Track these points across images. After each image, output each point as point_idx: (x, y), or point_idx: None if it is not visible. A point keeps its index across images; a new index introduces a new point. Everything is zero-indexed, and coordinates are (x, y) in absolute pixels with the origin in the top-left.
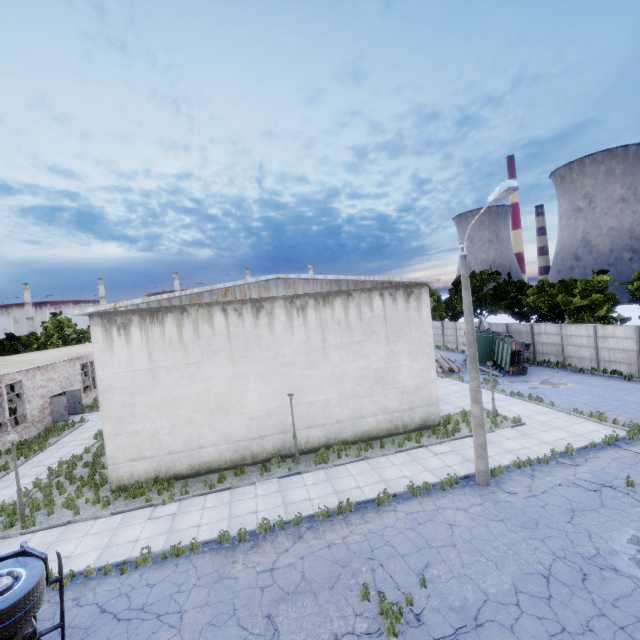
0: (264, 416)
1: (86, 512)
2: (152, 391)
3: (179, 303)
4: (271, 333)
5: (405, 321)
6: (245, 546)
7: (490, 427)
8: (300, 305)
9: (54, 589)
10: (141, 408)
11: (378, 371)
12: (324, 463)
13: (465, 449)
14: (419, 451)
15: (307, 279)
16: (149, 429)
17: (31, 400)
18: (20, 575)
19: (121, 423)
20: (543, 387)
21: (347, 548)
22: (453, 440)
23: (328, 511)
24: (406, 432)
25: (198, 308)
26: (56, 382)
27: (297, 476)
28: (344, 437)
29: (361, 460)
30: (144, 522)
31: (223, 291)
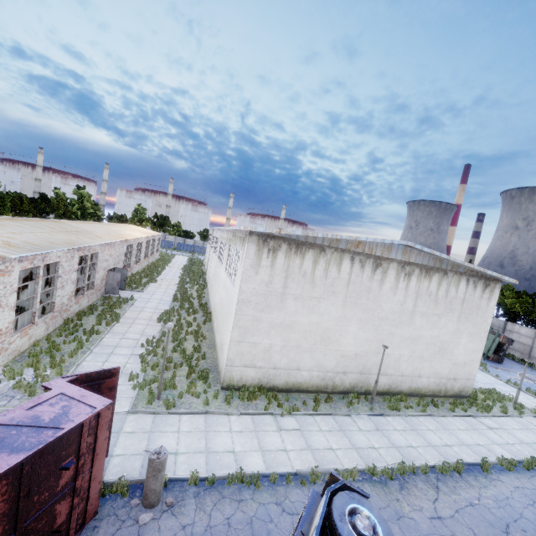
0: (352, 356)
1: (212, 404)
2: (277, 312)
3: (321, 242)
4: (379, 289)
5: (476, 307)
6: (394, 484)
7: (519, 413)
8: (408, 271)
9: (248, 487)
10: (265, 324)
11: (443, 342)
12: (396, 410)
13: (510, 429)
14: (471, 420)
15: (421, 251)
16: (265, 344)
17: (99, 270)
18: (362, 513)
19: (246, 333)
20: (526, 381)
21: (490, 512)
22: (492, 416)
23: (449, 467)
24: (445, 396)
25: (334, 251)
26: (112, 258)
27: (381, 417)
28: (402, 389)
29: (427, 416)
30: (277, 431)
31: (357, 242)
